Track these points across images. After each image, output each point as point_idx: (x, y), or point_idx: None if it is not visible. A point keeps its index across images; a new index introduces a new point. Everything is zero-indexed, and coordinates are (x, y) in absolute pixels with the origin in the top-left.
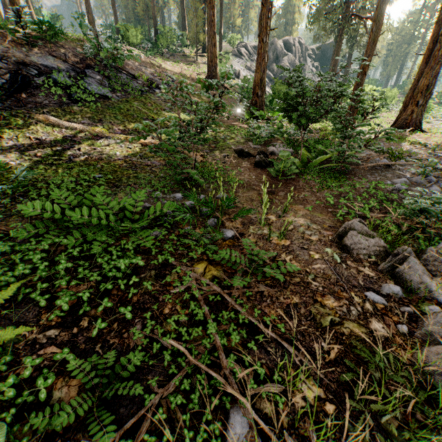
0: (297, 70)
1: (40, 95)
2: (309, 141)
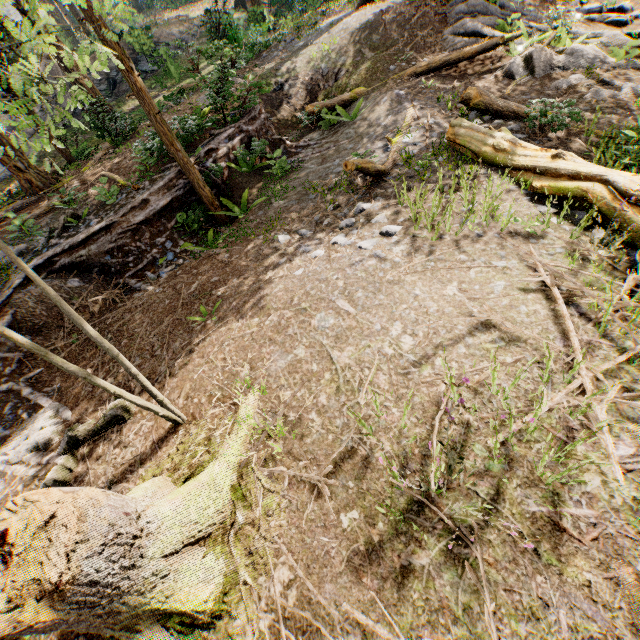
0: (209, 13)
1: (123, 87)
2: (252, 46)
